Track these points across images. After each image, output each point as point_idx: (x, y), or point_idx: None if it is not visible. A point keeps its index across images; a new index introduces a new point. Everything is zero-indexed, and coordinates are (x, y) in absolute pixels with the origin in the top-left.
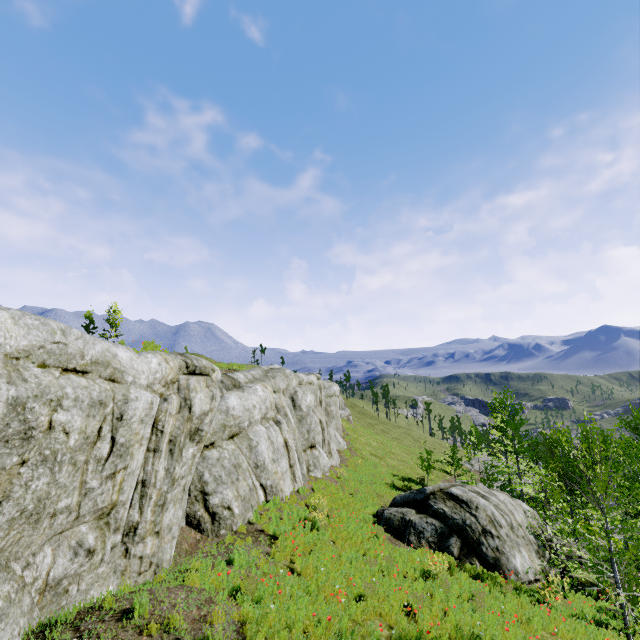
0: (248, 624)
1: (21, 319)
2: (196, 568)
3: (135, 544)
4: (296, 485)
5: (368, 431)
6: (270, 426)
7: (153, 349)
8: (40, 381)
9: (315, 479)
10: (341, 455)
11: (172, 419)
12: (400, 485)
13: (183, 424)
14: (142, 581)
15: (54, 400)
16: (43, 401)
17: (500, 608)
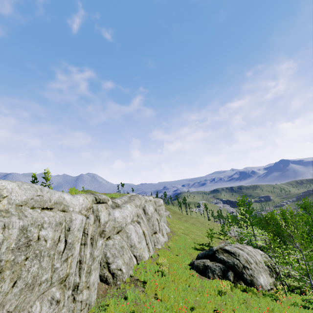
0: None
1: (22, 186)
2: (109, 303)
3: (78, 294)
4: (150, 253)
5: (179, 221)
6: (135, 225)
7: (74, 191)
8: (32, 216)
9: (158, 249)
10: (168, 235)
11: (91, 227)
12: (198, 247)
13: (96, 229)
14: None
15: (40, 225)
16: (35, 226)
17: (258, 305)
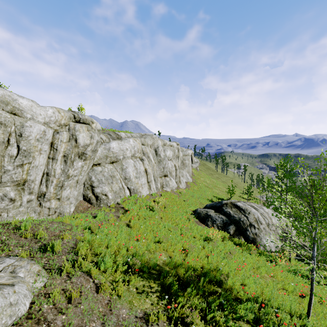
0: (81, 242)
1: None
2: (78, 217)
3: (45, 202)
4: (151, 191)
5: (207, 176)
6: (136, 161)
7: None
8: None
9: (165, 191)
10: (187, 184)
11: (64, 144)
12: (216, 201)
13: (72, 148)
14: (51, 218)
15: None
16: None
17: (244, 260)
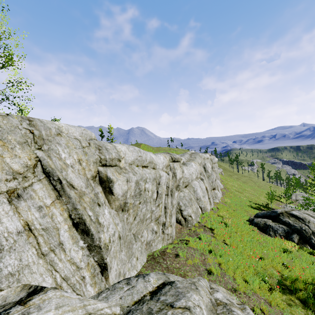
0: (223, 264)
1: (129, 148)
2: (187, 239)
3: (165, 229)
4: (211, 206)
5: (231, 179)
6: (199, 181)
7: (146, 148)
8: (139, 172)
9: (216, 203)
10: (221, 191)
11: (170, 182)
12: (254, 206)
13: (174, 183)
14: (169, 242)
15: (145, 180)
16: (142, 180)
17: None
